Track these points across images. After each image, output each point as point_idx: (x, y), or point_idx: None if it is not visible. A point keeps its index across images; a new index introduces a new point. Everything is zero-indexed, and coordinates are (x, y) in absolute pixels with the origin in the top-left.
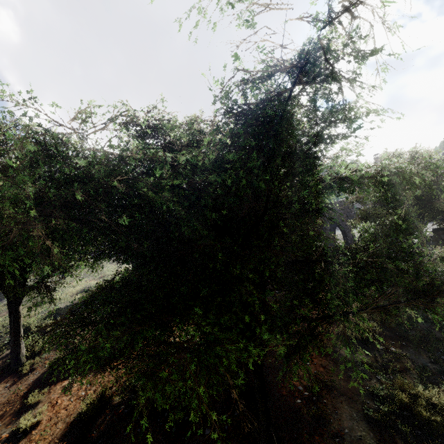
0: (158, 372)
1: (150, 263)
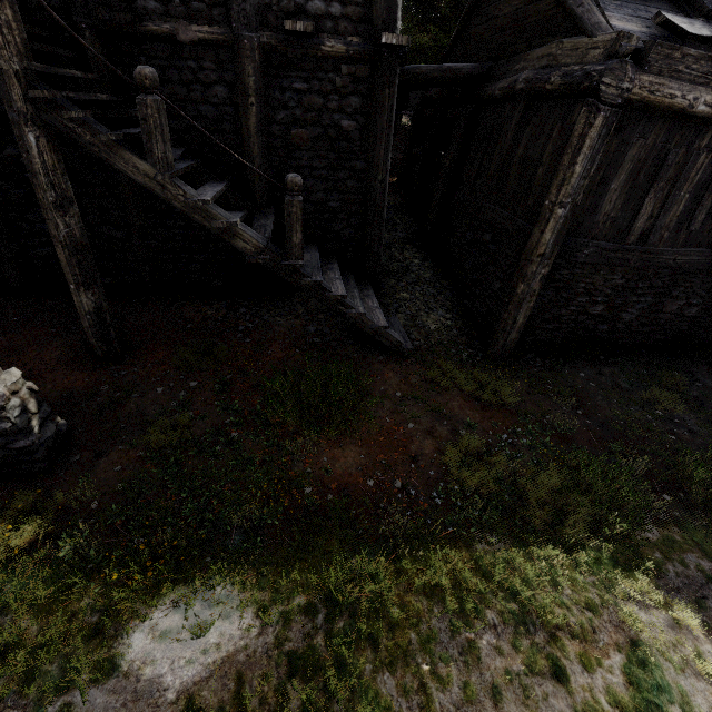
0: (421, 35)
1: (423, 7)
